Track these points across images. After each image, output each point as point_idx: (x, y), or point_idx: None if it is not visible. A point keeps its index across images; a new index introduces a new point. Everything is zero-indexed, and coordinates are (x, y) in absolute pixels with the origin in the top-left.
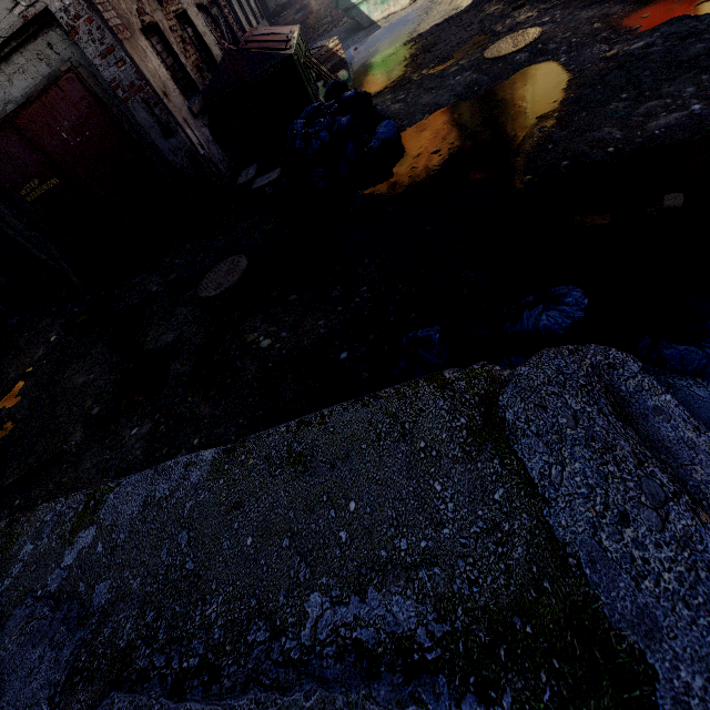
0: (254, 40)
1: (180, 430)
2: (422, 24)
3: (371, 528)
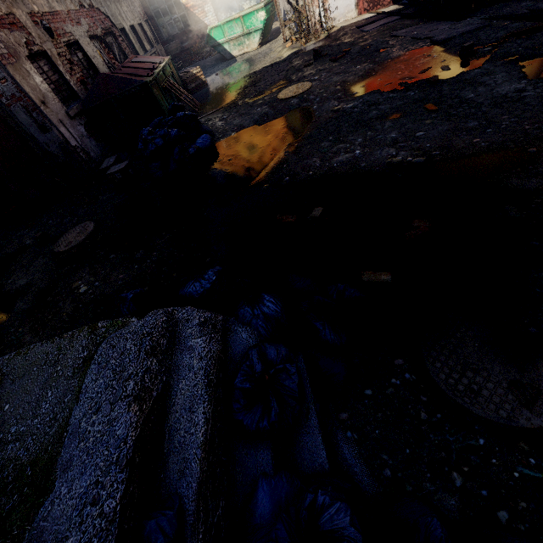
0: (128, 66)
1: (5, 353)
2: (258, 65)
3: (6, 421)
